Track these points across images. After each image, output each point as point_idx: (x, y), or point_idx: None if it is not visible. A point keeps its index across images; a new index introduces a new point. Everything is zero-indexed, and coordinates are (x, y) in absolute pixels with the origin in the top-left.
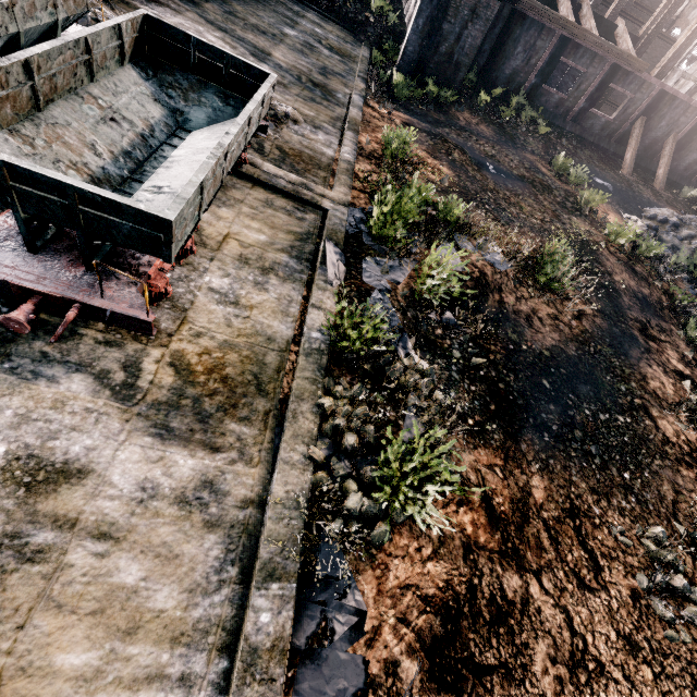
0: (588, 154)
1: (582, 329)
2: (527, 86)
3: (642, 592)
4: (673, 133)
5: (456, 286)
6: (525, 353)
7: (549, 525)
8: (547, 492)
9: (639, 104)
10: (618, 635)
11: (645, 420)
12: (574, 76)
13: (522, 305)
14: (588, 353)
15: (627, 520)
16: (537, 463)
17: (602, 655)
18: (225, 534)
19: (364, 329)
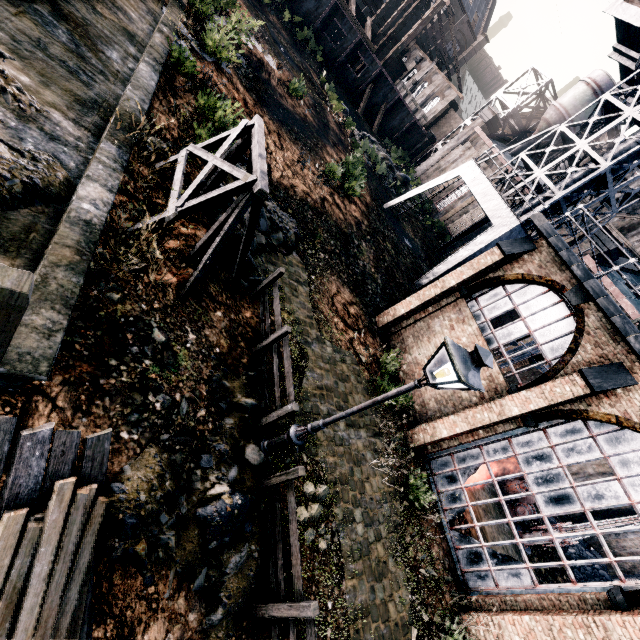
0: (343, 91)
1: (305, 118)
2: (315, 27)
3: (296, 162)
4: (385, 103)
5: (247, 39)
6: (275, 99)
7: (268, 128)
8: (270, 124)
9: (371, 74)
10: (284, 161)
11: (319, 150)
12: (341, 36)
13: (279, 90)
14: (305, 124)
15: (299, 152)
16: (269, 117)
17: (277, 159)
18: (148, 9)
19: (204, 2)
